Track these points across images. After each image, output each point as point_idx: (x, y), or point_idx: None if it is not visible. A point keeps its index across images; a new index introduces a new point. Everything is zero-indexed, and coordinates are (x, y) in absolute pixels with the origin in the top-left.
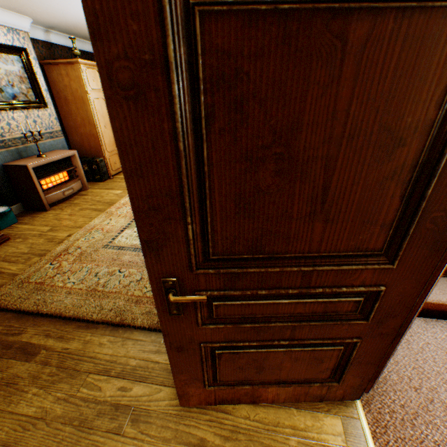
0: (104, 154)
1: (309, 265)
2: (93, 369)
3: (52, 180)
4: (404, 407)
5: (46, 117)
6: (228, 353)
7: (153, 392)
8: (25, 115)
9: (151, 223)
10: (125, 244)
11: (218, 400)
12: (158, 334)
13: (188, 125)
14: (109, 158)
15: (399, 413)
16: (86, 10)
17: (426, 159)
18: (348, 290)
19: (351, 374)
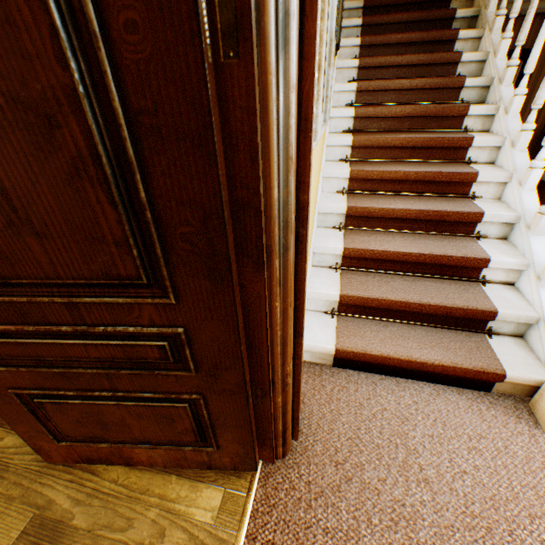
0: None
1: (67, 295)
2: None
3: None
4: (310, 484)
5: None
6: (51, 403)
7: (25, 444)
8: None
9: None
10: None
11: (86, 458)
12: None
13: None
14: None
15: (299, 490)
16: None
17: (117, 148)
18: (137, 331)
19: (226, 439)
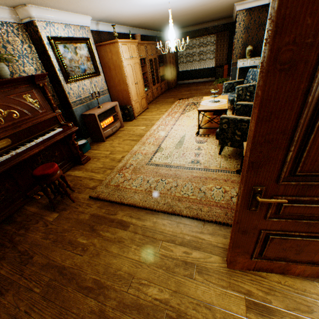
0: (131, 102)
1: None
2: (164, 239)
3: (105, 122)
4: None
5: (99, 82)
6: (278, 238)
7: (206, 257)
8: (90, 82)
9: (260, 151)
10: (159, 162)
11: (255, 268)
12: (199, 222)
13: (318, 84)
14: (134, 105)
15: None
16: (277, 16)
17: None
18: None
19: None
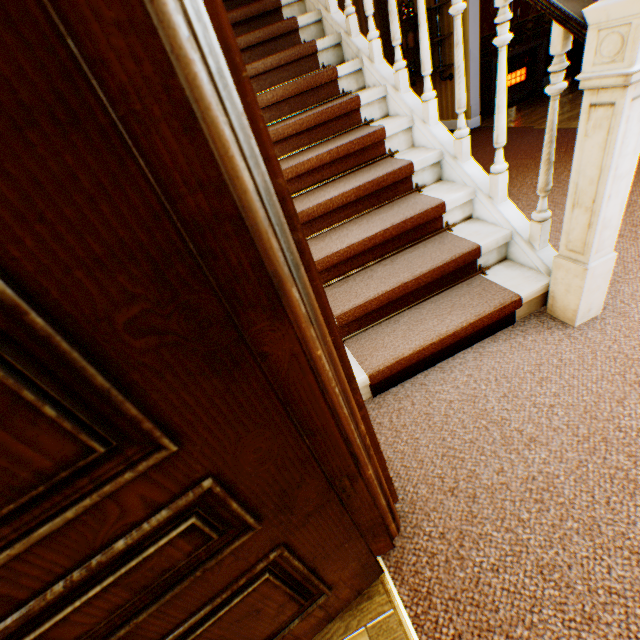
0: None
1: None
2: None
3: None
4: (445, 535)
5: None
6: None
7: None
8: None
9: None
10: None
11: None
12: None
13: None
14: None
15: (441, 552)
16: None
17: None
18: (133, 540)
19: (336, 570)
